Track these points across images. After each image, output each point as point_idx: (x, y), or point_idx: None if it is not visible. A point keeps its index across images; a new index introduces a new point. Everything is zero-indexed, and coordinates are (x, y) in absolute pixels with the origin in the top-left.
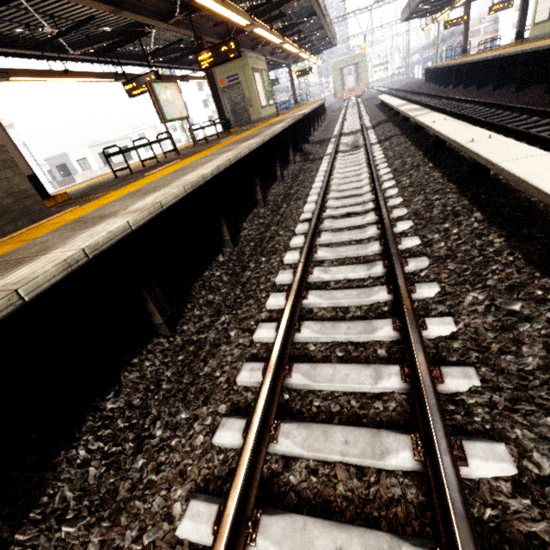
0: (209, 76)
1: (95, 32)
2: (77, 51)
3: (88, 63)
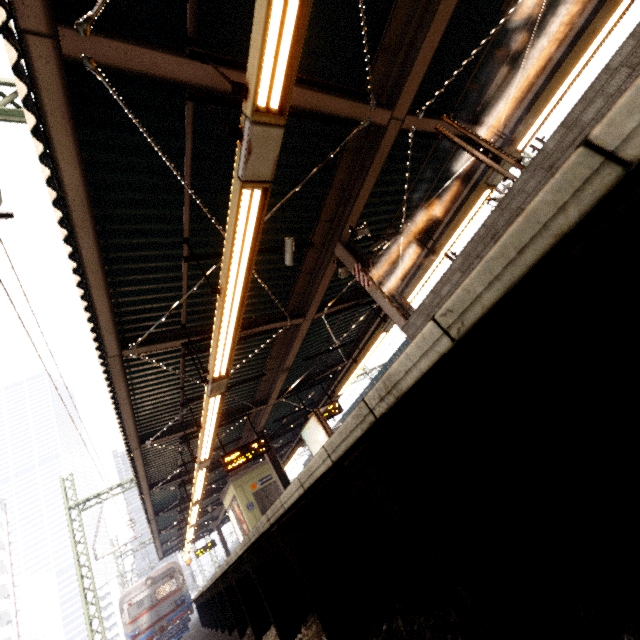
0: (271, 462)
1: (185, 421)
2: (156, 440)
3: (132, 468)
